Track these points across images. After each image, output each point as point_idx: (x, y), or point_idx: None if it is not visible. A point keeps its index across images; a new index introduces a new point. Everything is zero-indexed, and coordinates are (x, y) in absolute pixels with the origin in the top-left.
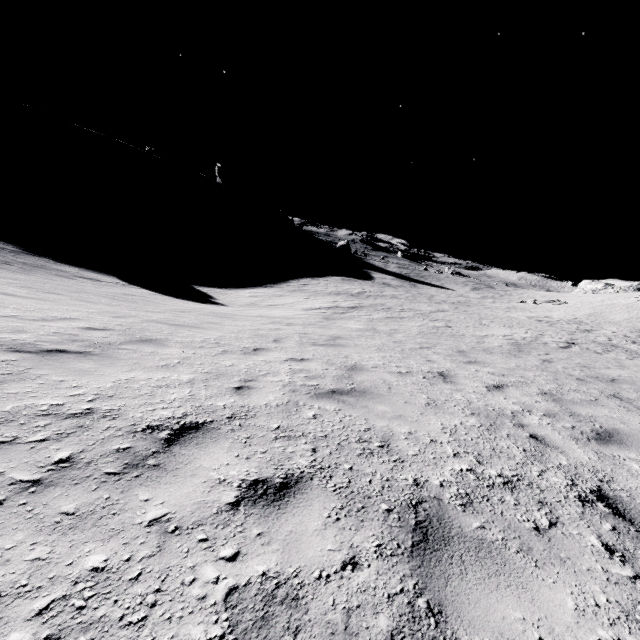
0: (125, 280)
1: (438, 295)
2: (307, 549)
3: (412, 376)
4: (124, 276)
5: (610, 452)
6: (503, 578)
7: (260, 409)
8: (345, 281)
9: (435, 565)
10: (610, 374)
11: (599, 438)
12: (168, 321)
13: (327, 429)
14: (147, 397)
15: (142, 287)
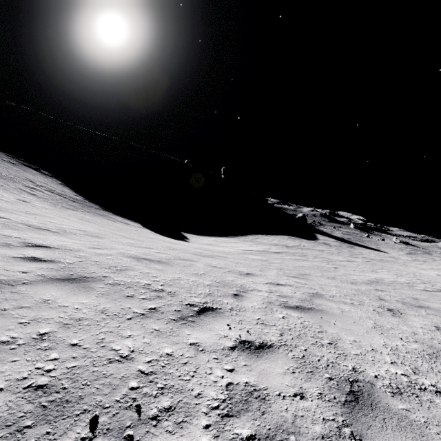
0: (144, 226)
1: (367, 254)
2: (16, 267)
3: (220, 268)
4: (145, 224)
5: (279, 310)
6: (72, 291)
7: (87, 251)
8: (290, 238)
9: (53, 282)
10: (431, 305)
11: (291, 307)
12: (127, 236)
13: (105, 261)
14: (48, 240)
15: (150, 229)
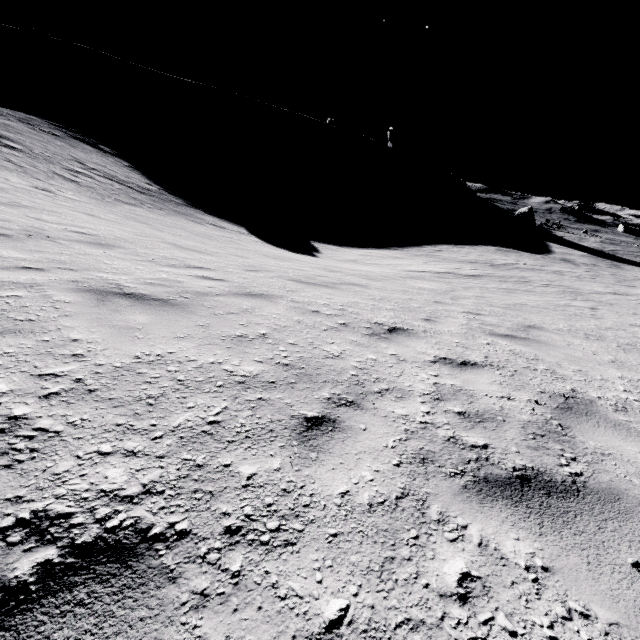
0: (251, 231)
1: None
2: None
3: (324, 317)
4: (253, 228)
5: (452, 512)
6: None
7: None
8: (499, 251)
9: None
10: None
11: (502, 483)
12: (187, 246)
13: None
14: None
15: (258, 237)
